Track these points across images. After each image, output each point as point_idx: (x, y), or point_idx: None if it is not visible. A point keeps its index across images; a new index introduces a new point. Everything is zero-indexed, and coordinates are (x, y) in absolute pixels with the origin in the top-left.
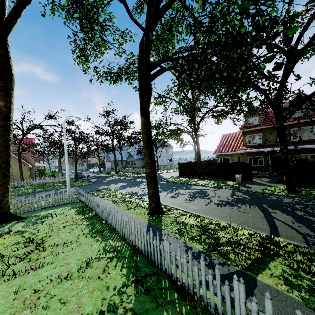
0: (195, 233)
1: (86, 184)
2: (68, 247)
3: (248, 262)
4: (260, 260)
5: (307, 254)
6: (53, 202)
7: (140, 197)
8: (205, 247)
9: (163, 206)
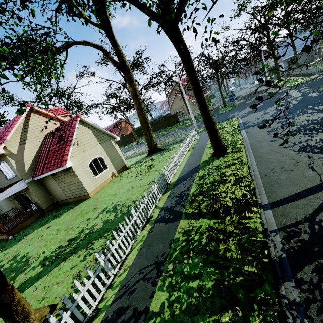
0: (209, 181)
1: (226, 111)
2: (154, 172)
3: (195, 211)
4: (200, 214)
5: (248, 231)
6: (181, 138)
7: (239, 131)
8: (194, 193)
9: (238, 146)
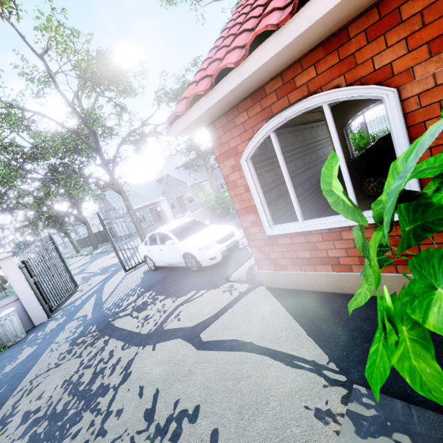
0: None
1: None
2: None
3: None
4: None
5: None
6: None
7: None
8: None
9: None
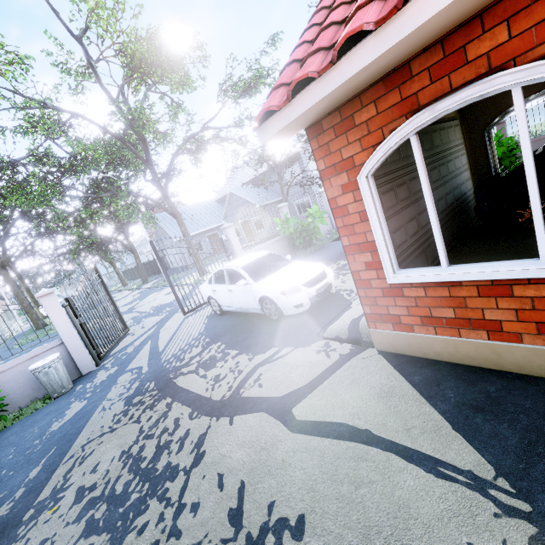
0: None
1: None
2: None
3: None
4: None
5: None
6: None
7: None
8: None
9: None
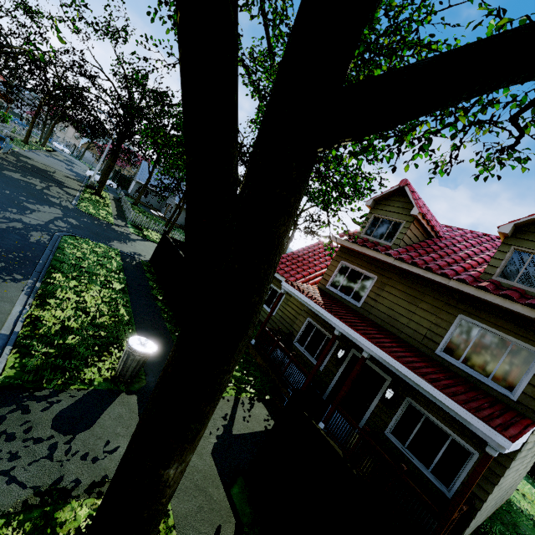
0: None
1: None
2: None
3: None
4: None
5: None
6: None
7: None
8: None
9: None
